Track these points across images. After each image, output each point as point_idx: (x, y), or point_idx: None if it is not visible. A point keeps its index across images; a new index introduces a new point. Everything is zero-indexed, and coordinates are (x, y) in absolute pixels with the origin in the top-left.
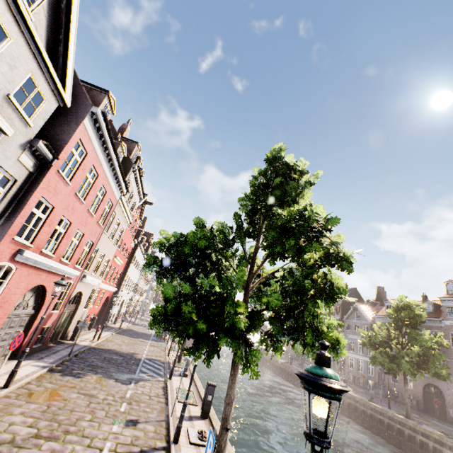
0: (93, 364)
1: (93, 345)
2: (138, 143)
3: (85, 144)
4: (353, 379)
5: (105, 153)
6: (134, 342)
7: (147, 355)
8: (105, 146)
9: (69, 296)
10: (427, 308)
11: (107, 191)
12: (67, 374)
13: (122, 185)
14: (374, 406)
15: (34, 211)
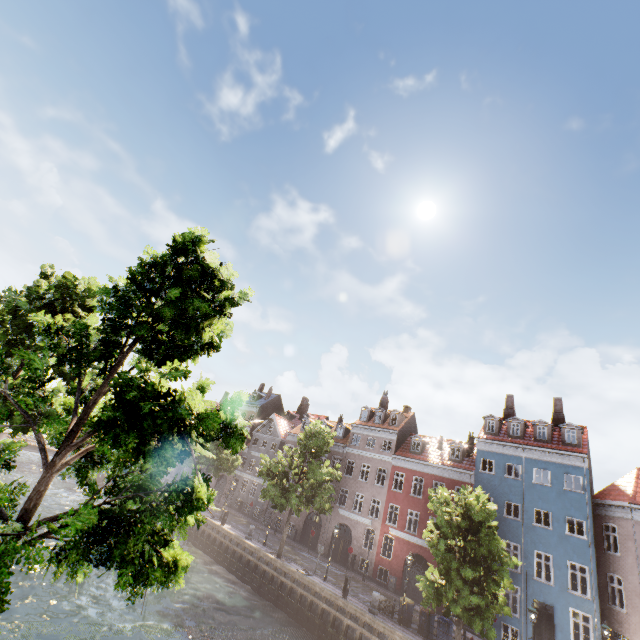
0: None
1: None
2: None
3: None
4: (240, 505)
5: None
6: None
7: None
8: None
9: None
10: (338, 432)
11: None
12: None
13: None
14: (248, 545)
15: None
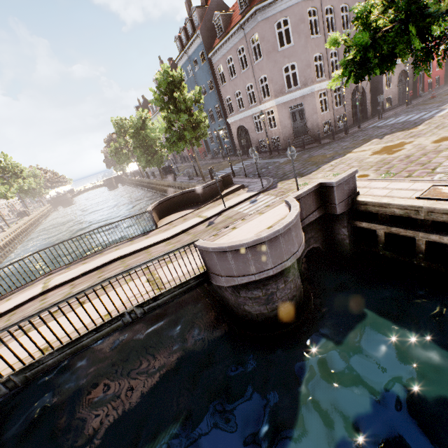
0: None
1: None
2: None
3: None
4: None
5: None
6: None
7: None
8: None
9: None
10: None
11: None
12: None
13: None
14: (136, 180)
15: None
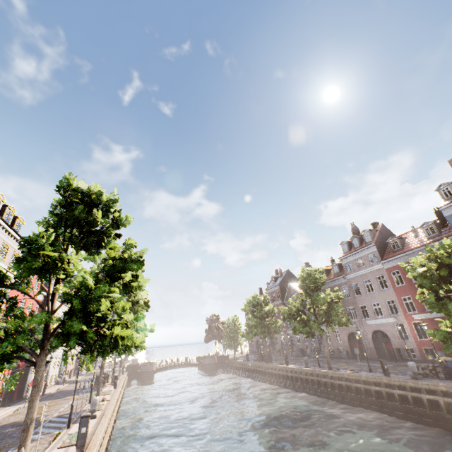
0: None
1: None
2: None
3: None
4: (302, 352)
5: None
6: (55, 403)
7: (61, 412)
8: None
9: None
10: (335, 270)
11: None
12: None
13: None
14: (307, 370)
15: None
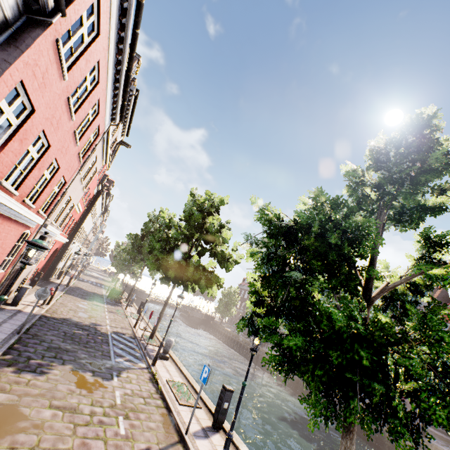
0: (54, 346)
1: (43, 313)
2: (140, 57)
3: (101, 14)
4: None
5: (116, 47)
6: (90, 306)
7: (112, 327)
8: (121, 35)
9: (21, 251)
10: None
11: (100, 111)
12: (23, 368)
13: (118, 109)
14: None
15: (1, 105)
